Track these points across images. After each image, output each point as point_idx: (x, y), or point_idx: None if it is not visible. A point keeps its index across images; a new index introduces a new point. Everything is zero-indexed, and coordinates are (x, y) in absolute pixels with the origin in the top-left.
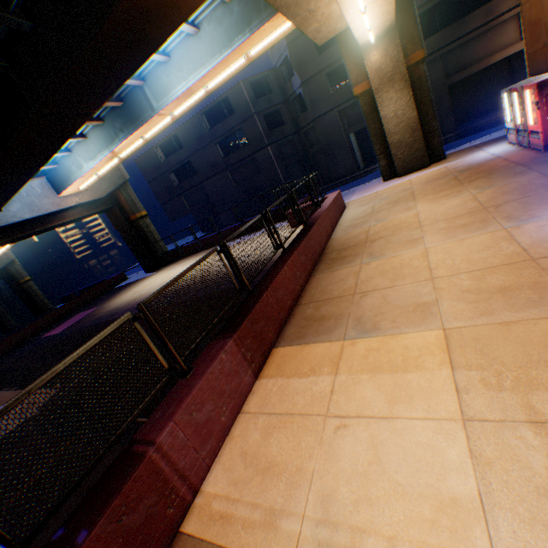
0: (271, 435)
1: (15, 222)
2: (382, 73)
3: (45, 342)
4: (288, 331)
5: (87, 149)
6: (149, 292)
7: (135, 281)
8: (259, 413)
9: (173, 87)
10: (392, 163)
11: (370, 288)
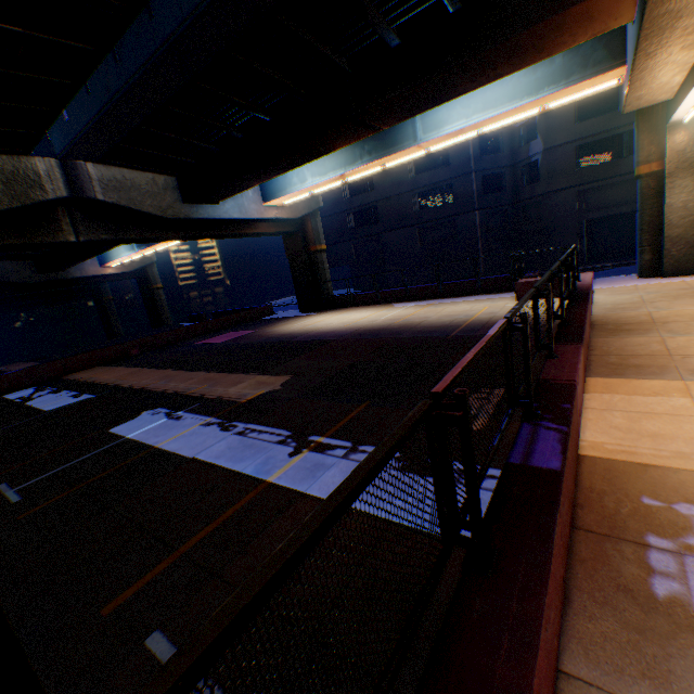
0: (639, 421)
1: (225, 218)
2: (683, 157)
3: (209, 347)
4: (596, 370)
5: (320, 164)
6: (330, 327)
7: (291, 317)
8: (610, 410)
9: (449, 122)
10: (658, 260)
11: (690, 353)
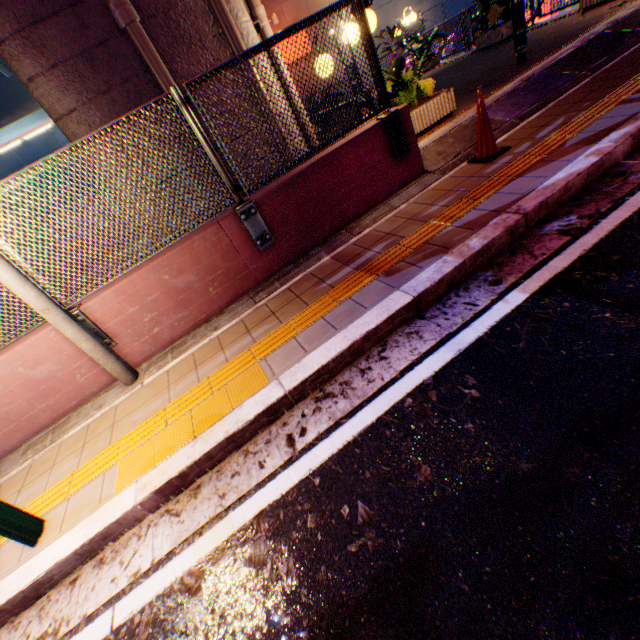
0: None
1: None
2: None
3: None
4: None
5: None
6: None
7: None
8: None
9: None
10: None
11: None
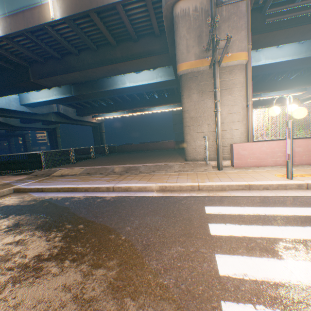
0: None
1: None
2: None
3: None
4: None
5: None
6: None
7: None
8: None
9: (269, 94)
10: None
11: None
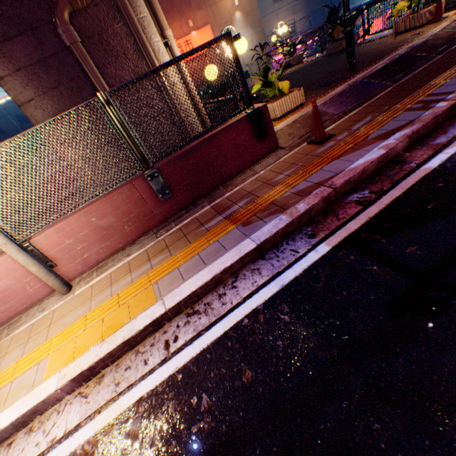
0: None
1: None
2: None
3: None
4: None
5: None
6: None
7: None
8: None
9: None
10: None
11: None
